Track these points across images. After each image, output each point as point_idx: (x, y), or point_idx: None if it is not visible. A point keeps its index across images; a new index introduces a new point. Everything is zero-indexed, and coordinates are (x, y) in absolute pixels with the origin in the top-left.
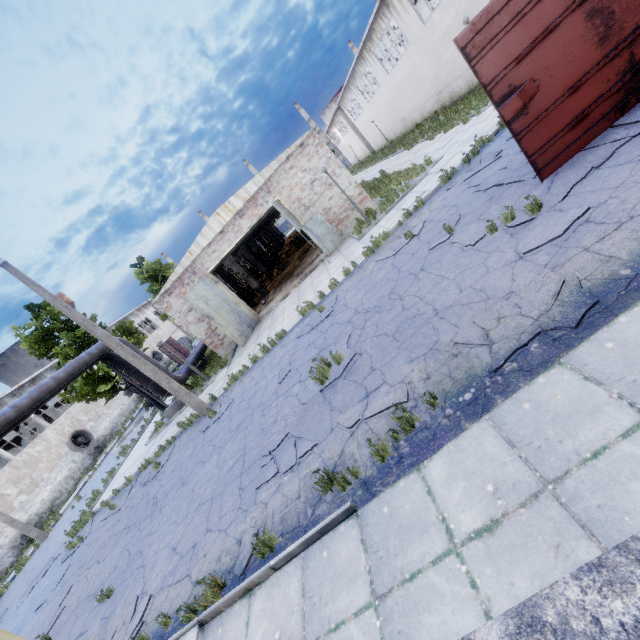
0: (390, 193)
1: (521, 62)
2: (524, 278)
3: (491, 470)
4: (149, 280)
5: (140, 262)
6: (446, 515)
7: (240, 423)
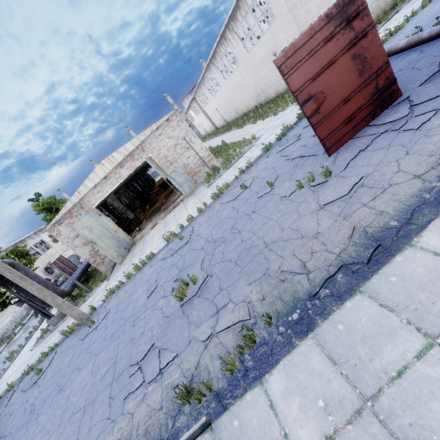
0: (229, 156)
1: (315, 80)
2: (326, 223)
3: (320, 386)
4: (44, 211)
5: (37, 197)
6: (287, 430)
7: (114, 332)
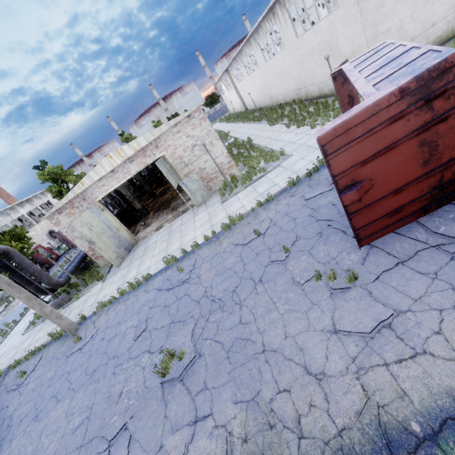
0: (251, 169)
1: (365, 165)
2: (335, 363)
3: None
4: (50, 180)
5: (43, 165)
6: None
7: (95, 369)
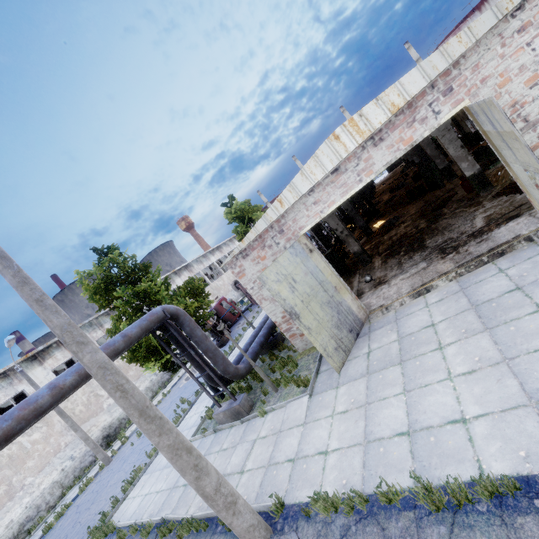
0: None
1: None
2: None
3: None
4: (237, 220)
5: (230, 201)
6: None
7: None
